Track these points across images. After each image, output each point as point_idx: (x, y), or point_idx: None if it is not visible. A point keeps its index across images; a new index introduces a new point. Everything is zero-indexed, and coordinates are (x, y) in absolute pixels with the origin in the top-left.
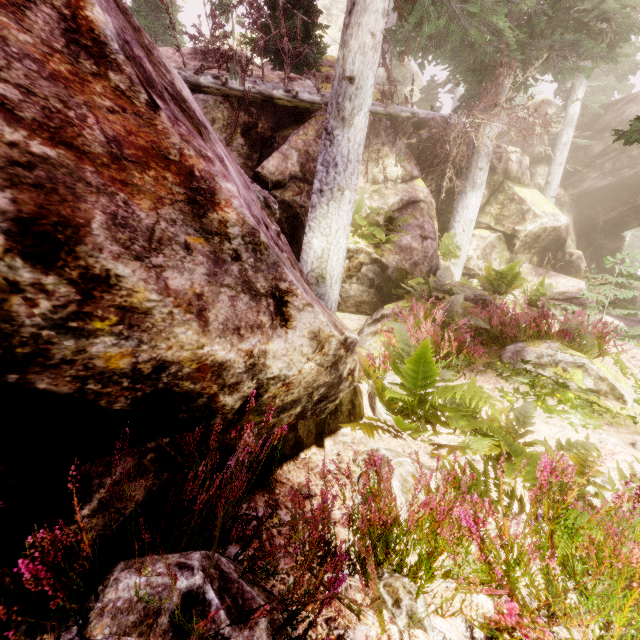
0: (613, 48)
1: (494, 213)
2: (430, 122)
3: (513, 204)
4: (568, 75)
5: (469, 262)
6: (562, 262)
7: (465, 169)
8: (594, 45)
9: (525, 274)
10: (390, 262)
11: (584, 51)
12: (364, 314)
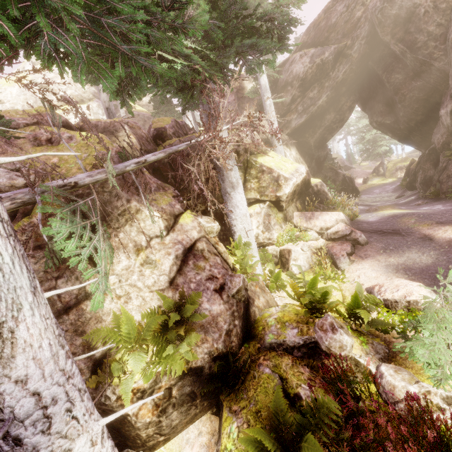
0: (283, 40)
1: (255, 187)
2: (167, 131)
3: (265, 175)
4: (258, 68)
5: (258, 238)
6: (314, 194)
7: (220, 183)
8: (269, 42)
9: (299, 222)
10: (201, 360)
11: (263, 48)
12: (202, 416)
